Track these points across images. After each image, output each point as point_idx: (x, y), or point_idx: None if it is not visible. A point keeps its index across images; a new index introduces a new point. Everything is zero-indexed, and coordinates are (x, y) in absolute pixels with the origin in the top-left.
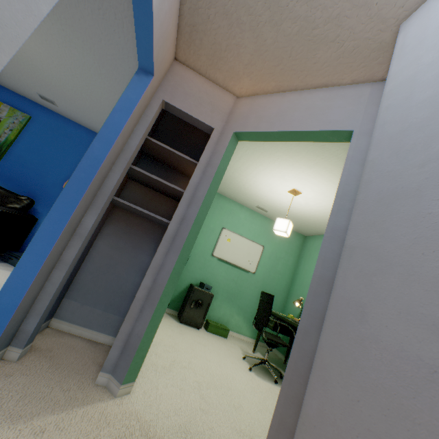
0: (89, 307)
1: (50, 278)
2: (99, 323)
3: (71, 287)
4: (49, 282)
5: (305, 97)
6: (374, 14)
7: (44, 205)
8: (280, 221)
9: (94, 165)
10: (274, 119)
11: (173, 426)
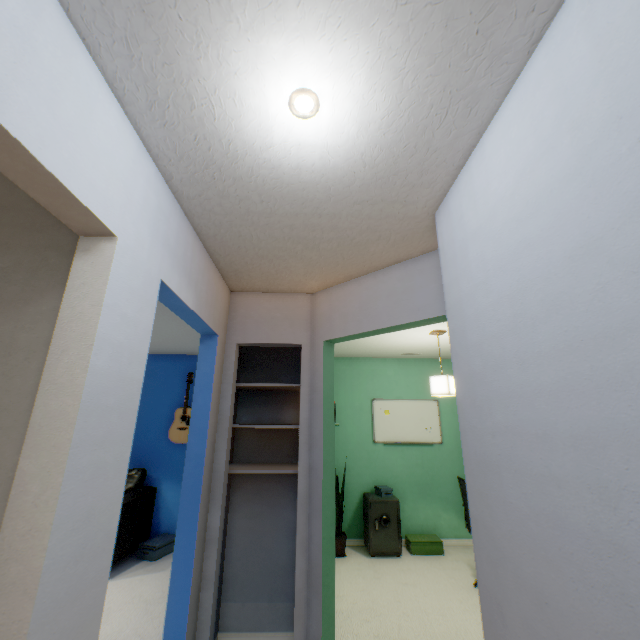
0: (252, 603)
1: (200, 603)
2: (270, 619)
3: (224, 586)
4: (202, 609)
5: (381, 279)
6: (402, 217)
7: (157, 467)
8: (435, 380)
9: (198, 464)
10: (359, 316)
11: None
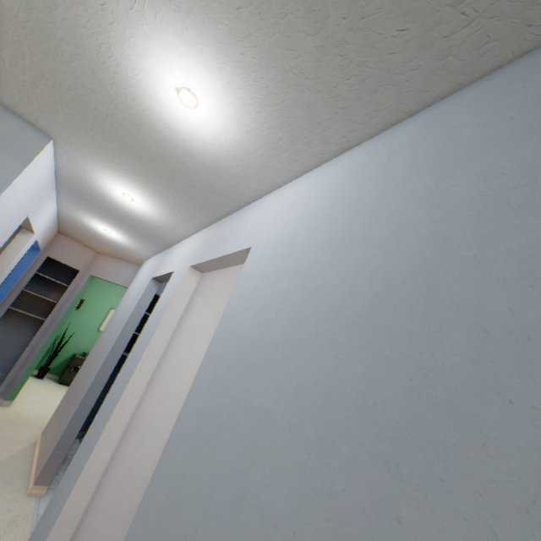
0: None
1: None
2: None
3: None
4: None
5: (127, 266)
6: (135, 257)
7: None
8: None
9: (1, 298)
10: (111, 274)
11: (34, 415)
